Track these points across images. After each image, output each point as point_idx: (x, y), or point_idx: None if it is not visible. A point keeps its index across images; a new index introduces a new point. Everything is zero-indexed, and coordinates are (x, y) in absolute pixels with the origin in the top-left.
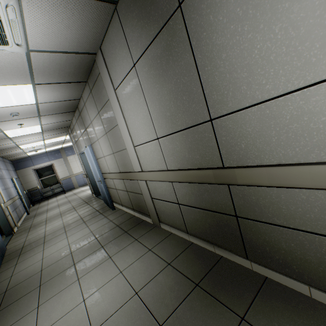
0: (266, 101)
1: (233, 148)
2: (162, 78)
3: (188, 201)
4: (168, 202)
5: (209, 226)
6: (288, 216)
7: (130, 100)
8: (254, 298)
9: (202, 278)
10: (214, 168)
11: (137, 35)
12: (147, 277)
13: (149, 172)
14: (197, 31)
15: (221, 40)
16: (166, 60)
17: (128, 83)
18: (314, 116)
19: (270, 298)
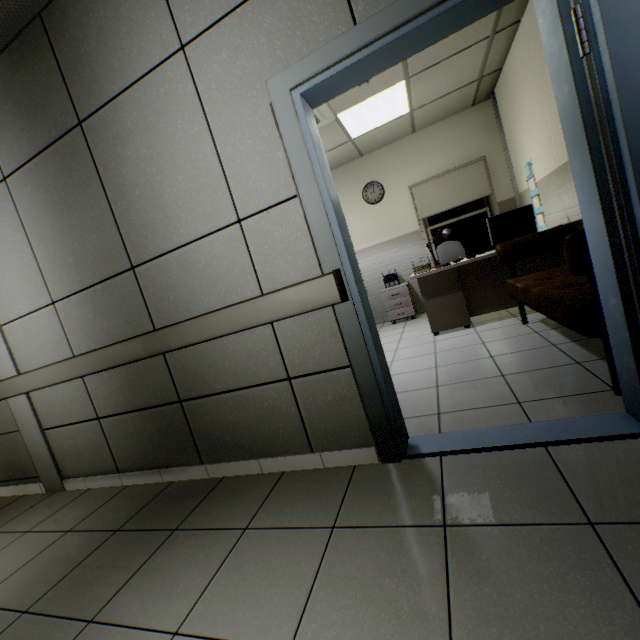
0: (184, 245)
1: (163, 303)
2: (59, 206)
3: (114, 407)
4: (80, 424)
5: (151, 437)
6: (226, 376)
7: None
8: (200, 503)
9: (130, 519)
10: (143, 334)
11: (12, 137)
12: (11, 570)
13: (36, 371)
14: (105, 159)
15: (133, 176)
16: (64, 183)
17: None
18: (221, 262)
19: (219, 494)
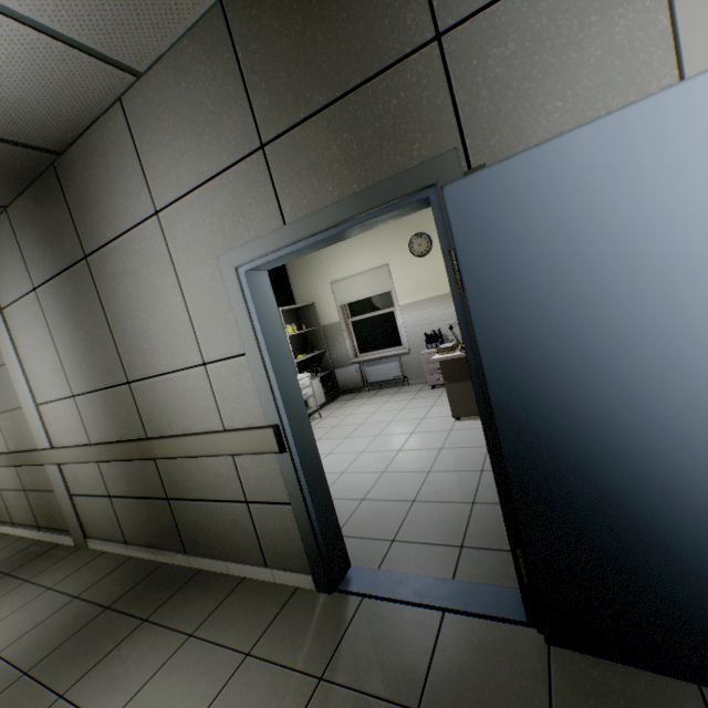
0: (165, 374)
1: (152, 416)
2: (74, 320)
3: (121, 490)
4: (97, 498)
5: (148, 521)
6: (201, 487)
7: (29, 332)
8: (173, 595)
9: (121, 597)
10: (137, 440)
11: (39, 257)
12: (28, 627)
13: (63, 449)
14: (105, 290)
15: (126, 308)
16: (77, 302)
17: (25, 308)
18: (193, 393)
19: (190, 589)
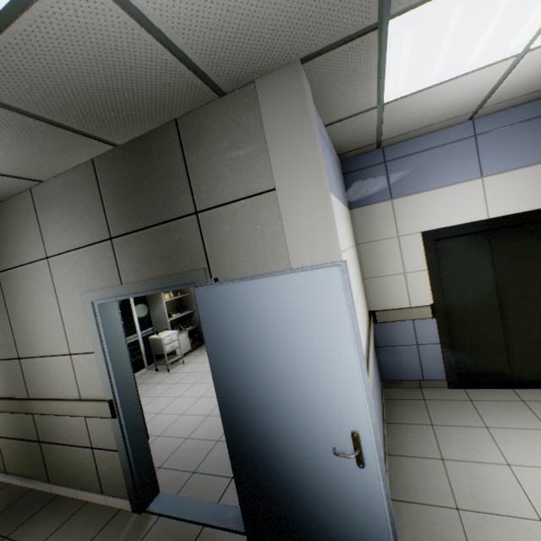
0: (45, 356)
1: (33, 383)
2: None
3: (6, 432)
4: None
5: (24, 457)
6: (63, 435)
7: None
8: (32, 516)
9: None
10: (21, 399)
11: None
12: None
13: None
14: (9, 295)
15: (22, 310)
16: None
17: None
18: (62, 372)
19: (46, 511)
